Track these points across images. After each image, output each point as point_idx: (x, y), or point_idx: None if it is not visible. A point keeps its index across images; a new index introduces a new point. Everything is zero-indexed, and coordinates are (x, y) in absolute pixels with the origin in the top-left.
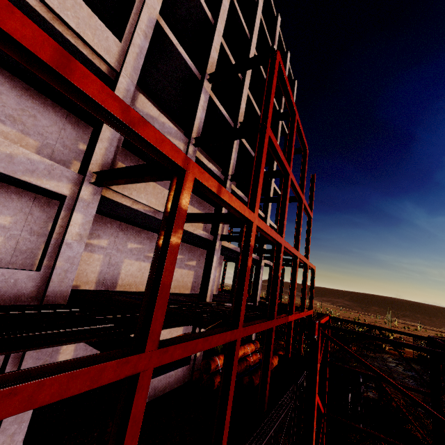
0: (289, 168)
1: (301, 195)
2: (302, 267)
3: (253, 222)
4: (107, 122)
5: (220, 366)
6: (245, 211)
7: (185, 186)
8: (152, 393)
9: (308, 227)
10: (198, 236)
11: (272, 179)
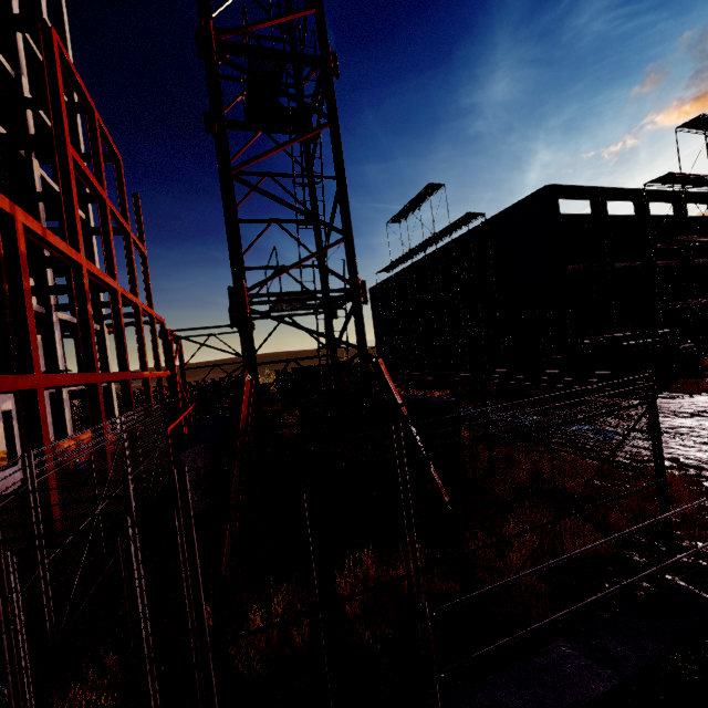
0: (104, 192)
1: (127, 227)
2: (147, 323)
3: (82, 264)
4: None
5: (68, 449)
6: (72, 252)
7: (19, 233)
8: None
9: (144, 269)
10: None
11: None
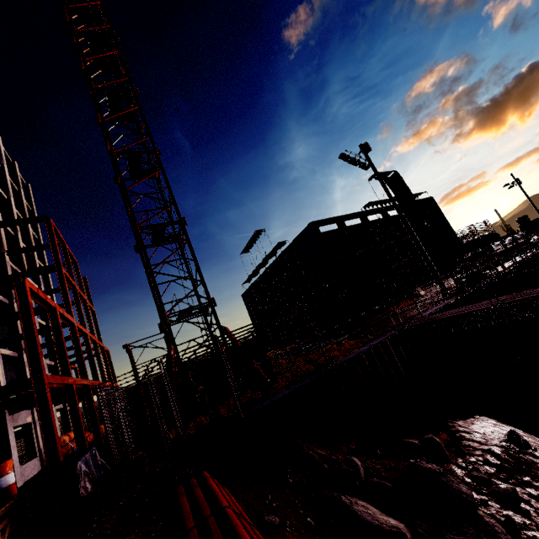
0: (75, 283)
1: (85, 298)
2: None
3: (75, 323)
4: (36, 301)
5: (66, 441)
6: (72, 318)
7: (58, 315)
8: (23, 477)
9: (94, 319)
10: (5, 357)
11: (42, 287)
